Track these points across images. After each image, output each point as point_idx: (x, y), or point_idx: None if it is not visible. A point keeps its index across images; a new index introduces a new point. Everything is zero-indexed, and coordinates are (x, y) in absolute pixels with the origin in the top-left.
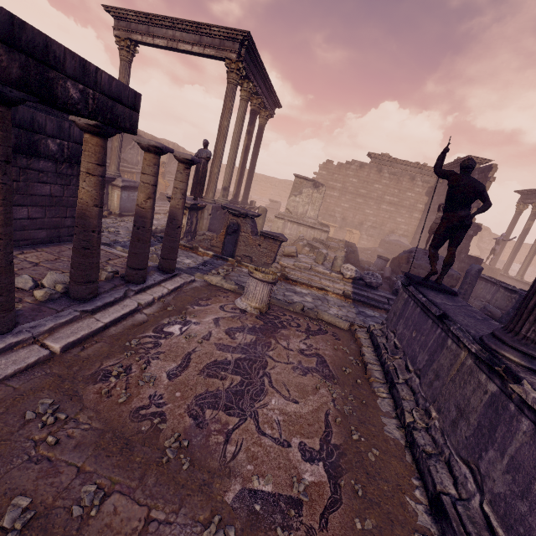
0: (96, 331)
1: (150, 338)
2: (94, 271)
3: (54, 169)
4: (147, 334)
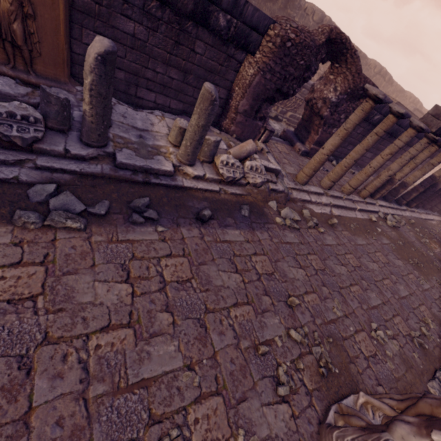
0: (427, 219)
1: (439, 230)
2: (435, 204)
3: (427, 161)
4: (438, 228)
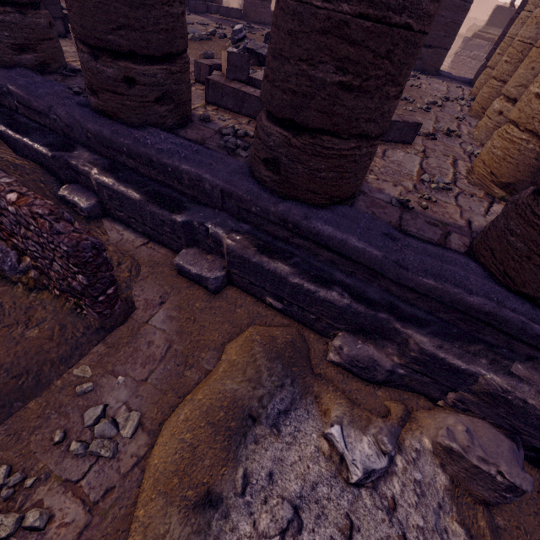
0: None
1: None
2: None
3: None
4: None
